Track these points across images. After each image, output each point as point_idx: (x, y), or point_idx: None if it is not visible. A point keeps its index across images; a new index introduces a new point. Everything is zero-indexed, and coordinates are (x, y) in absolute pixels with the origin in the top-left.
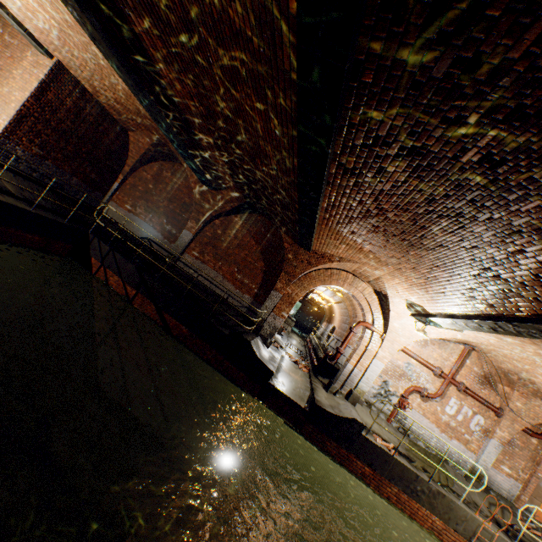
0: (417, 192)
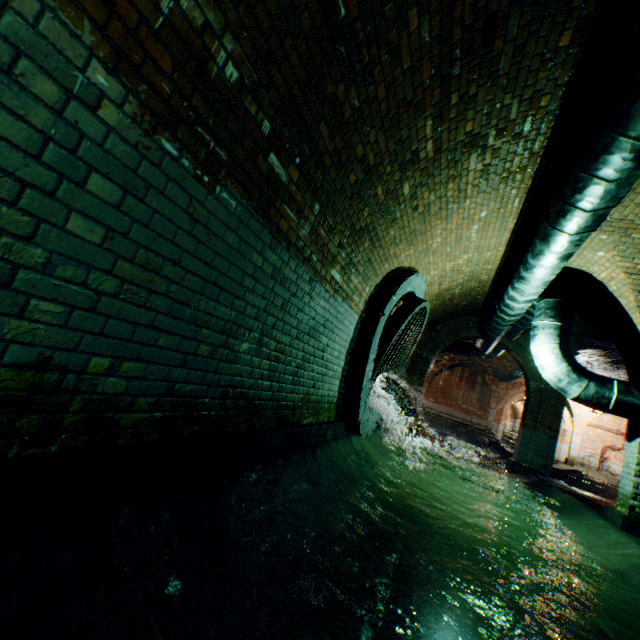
0: None
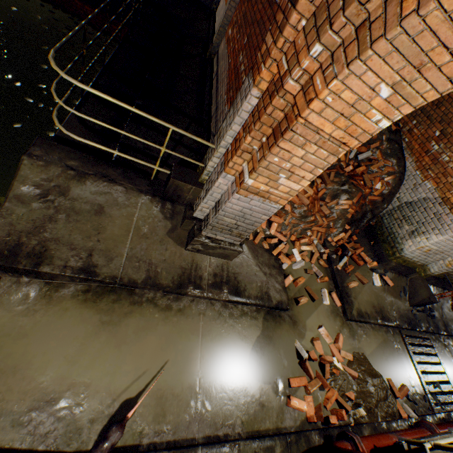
0: None
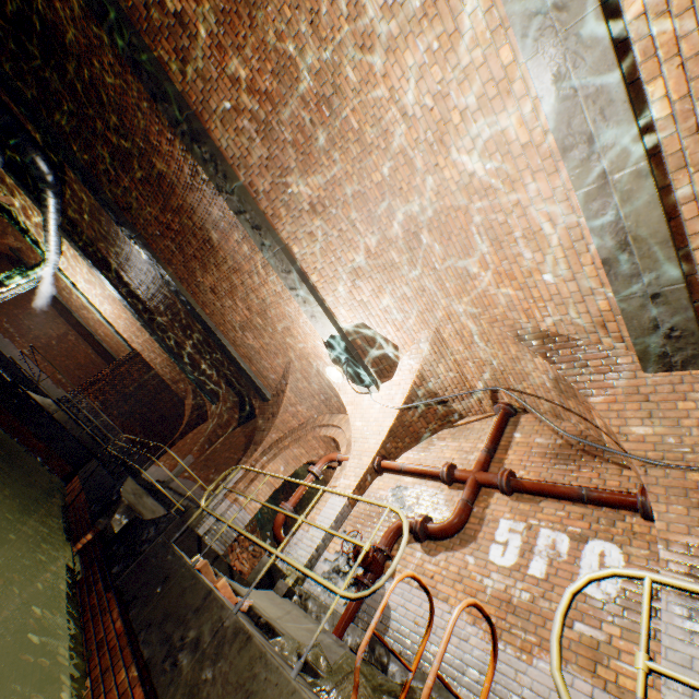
0: (145, 185)
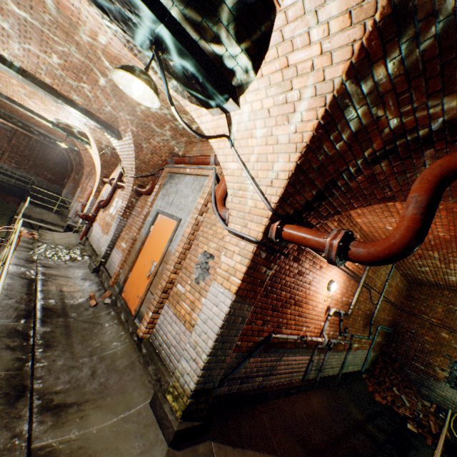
0: None
